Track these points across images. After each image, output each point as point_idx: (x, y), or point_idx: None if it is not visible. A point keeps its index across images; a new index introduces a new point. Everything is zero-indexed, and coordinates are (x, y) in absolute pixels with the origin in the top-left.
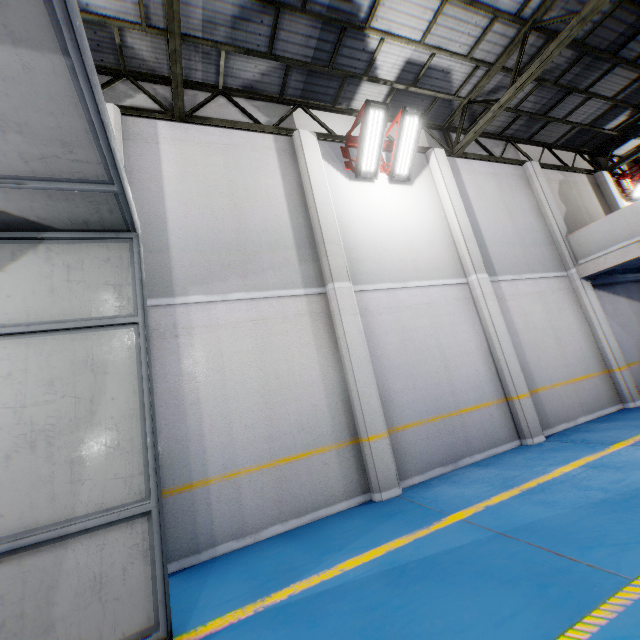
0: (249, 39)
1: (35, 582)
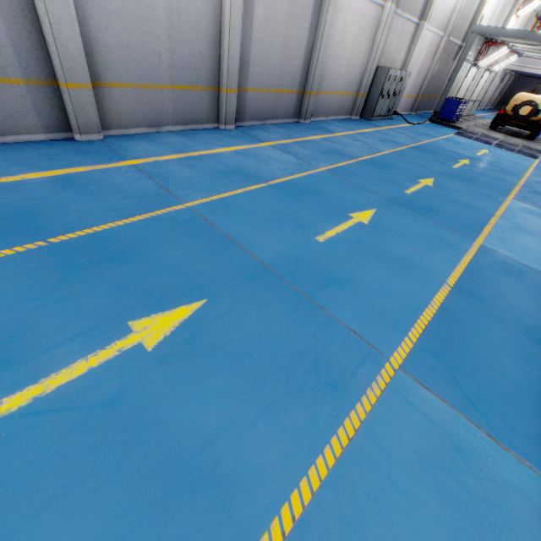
0: None
1: (475, 105)
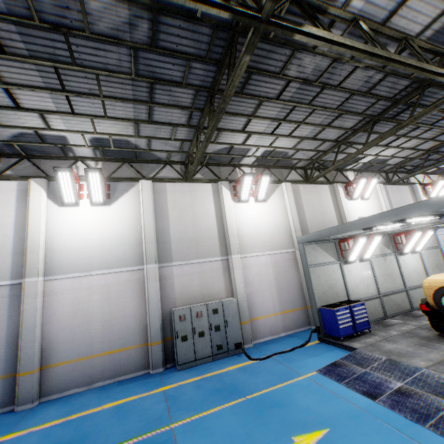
0: (414, 164)
1: None
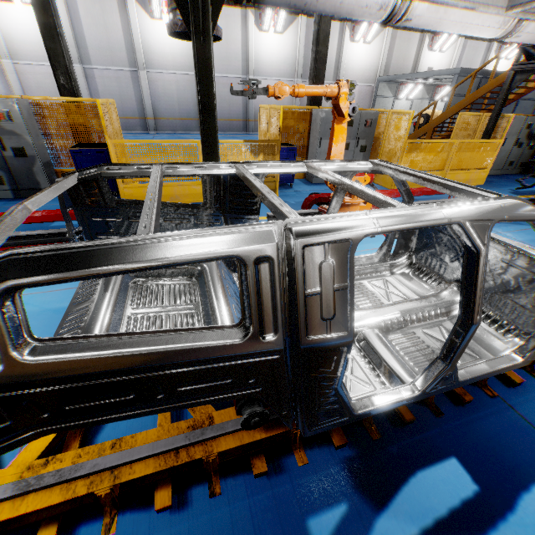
0: None
1: None
